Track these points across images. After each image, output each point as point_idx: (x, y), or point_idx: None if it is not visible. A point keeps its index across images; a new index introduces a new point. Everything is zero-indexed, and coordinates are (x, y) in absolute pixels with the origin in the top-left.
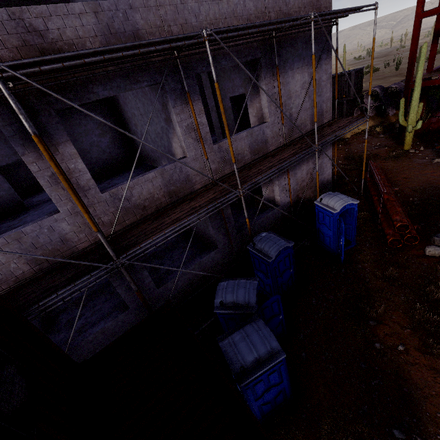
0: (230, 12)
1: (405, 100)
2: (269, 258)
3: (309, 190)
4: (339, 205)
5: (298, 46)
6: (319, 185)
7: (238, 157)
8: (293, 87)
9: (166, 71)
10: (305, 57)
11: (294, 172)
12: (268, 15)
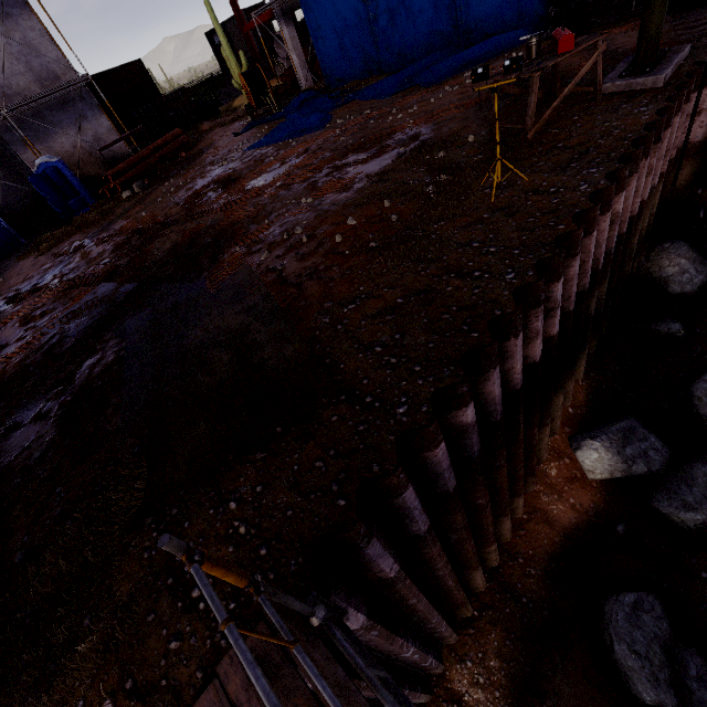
0: None
1: (250, 49)
2: None
3: (91, 166)
4: (35, 164)
5: None
6: (110, 161)
7: None
8: None
9: None
10: None
11: (47, 146)
12: None
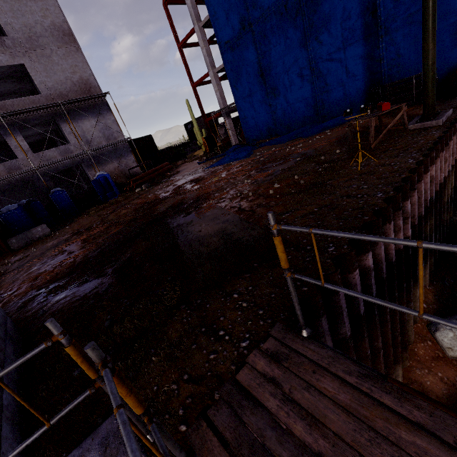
0: (32, 103)
1: (207, 129)
2: (49, 194)
3: (120, 178)
4: (96, 175)
5: (82, 110)
6: (130, 176)
7: (53, 159)
8: (85, 127)
9: (0, 126)
10: (89, 114)
11: (102, 168)
12: (56, 101)
